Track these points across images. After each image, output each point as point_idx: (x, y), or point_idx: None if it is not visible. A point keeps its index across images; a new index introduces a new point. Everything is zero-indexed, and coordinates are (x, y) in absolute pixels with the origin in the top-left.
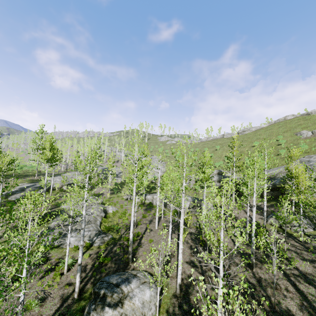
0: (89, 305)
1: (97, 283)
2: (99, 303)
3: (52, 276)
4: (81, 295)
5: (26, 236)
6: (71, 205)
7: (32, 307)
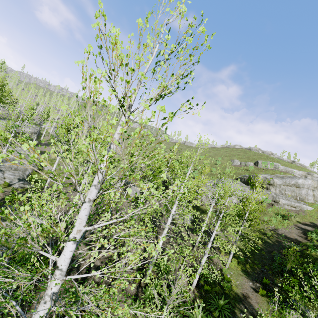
0: None
1: None
2: None
3: None
4: None
5: None
6: None
7: None
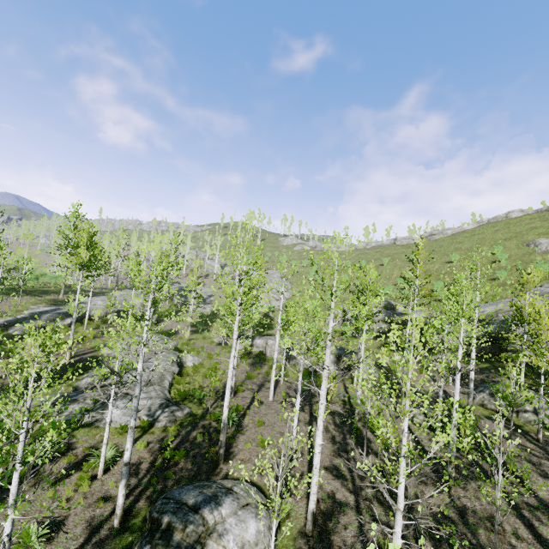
0: (139, 545)
1: (157, 501)
2: (159, 542)
3: (75, 480)
4: (126, 520)
5: (25, 407)
6: (117, 351)
7: (32, 542)
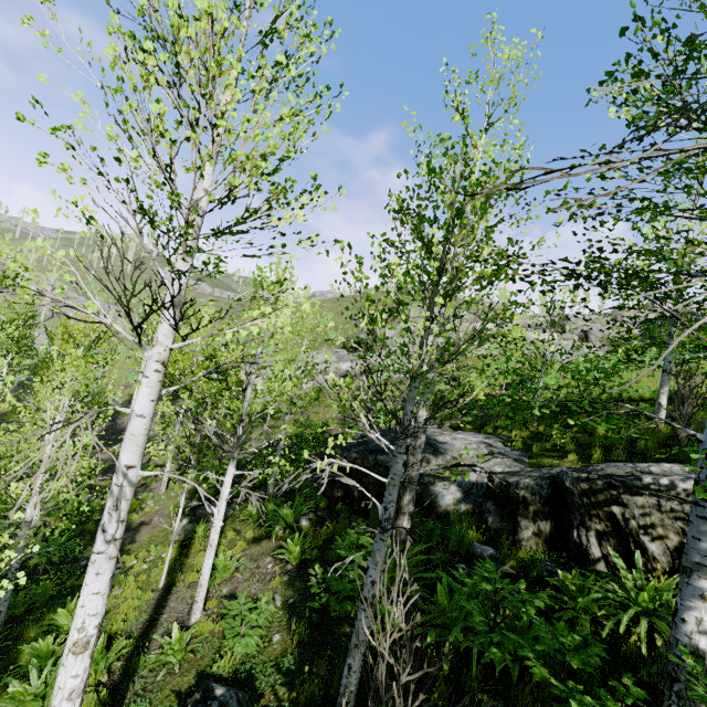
0: None
1: None
2: None
3: None
4: None
5: None
6: None
7: None
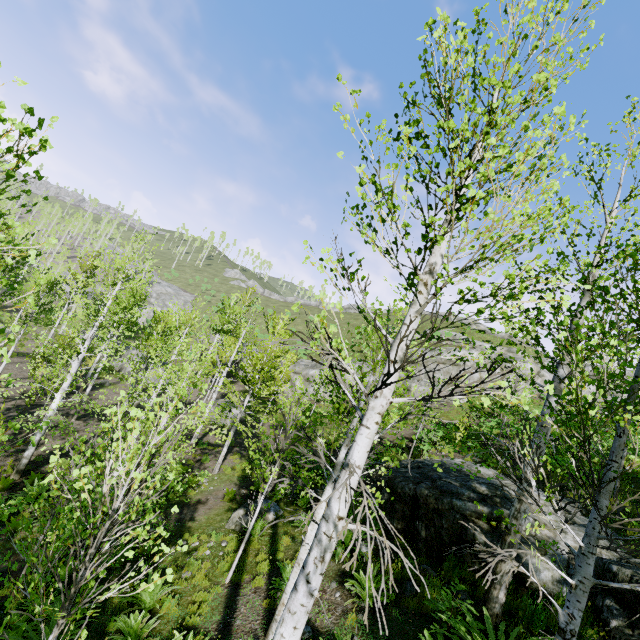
0: None
1: None
2: None
3: None
4: None
5: None
6: None
7: None
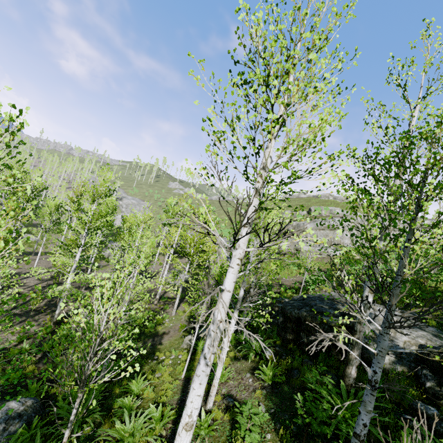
0: None
1: None
2: None
3: None
4: None
5: None
6: None
7: None
